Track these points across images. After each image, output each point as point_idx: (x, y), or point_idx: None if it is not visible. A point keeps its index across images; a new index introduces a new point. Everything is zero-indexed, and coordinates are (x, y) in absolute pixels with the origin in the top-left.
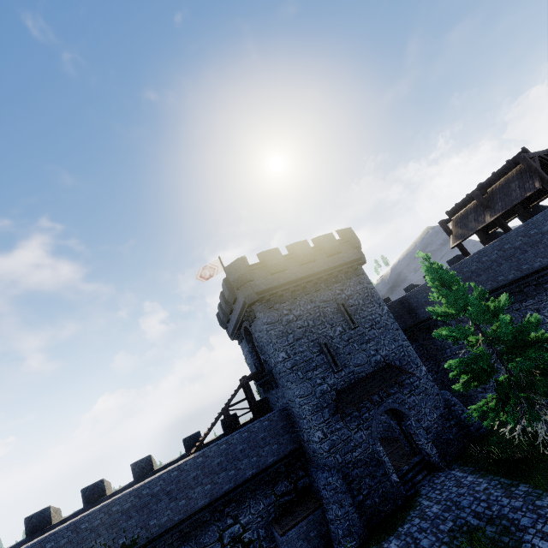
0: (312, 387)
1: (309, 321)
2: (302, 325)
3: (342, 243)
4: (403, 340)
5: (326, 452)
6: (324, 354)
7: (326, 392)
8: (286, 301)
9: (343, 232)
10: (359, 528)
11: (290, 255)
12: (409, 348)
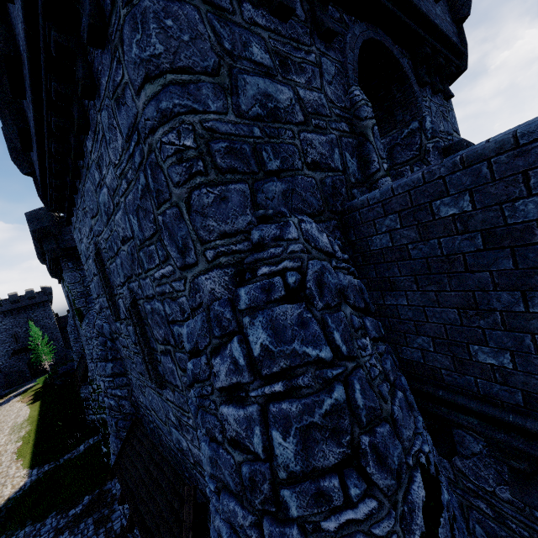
0: (3, 349)
1: (10, 326)
2: (6, 328)
3: (40, 293)
4: (57, 333)
5: (2, 368)
6: (13, 338)
7: (9, 351)
8: (0, 318)
9: (43, 288)
10: (4, 387)
11: (8, 299)
12: (58, 336)
